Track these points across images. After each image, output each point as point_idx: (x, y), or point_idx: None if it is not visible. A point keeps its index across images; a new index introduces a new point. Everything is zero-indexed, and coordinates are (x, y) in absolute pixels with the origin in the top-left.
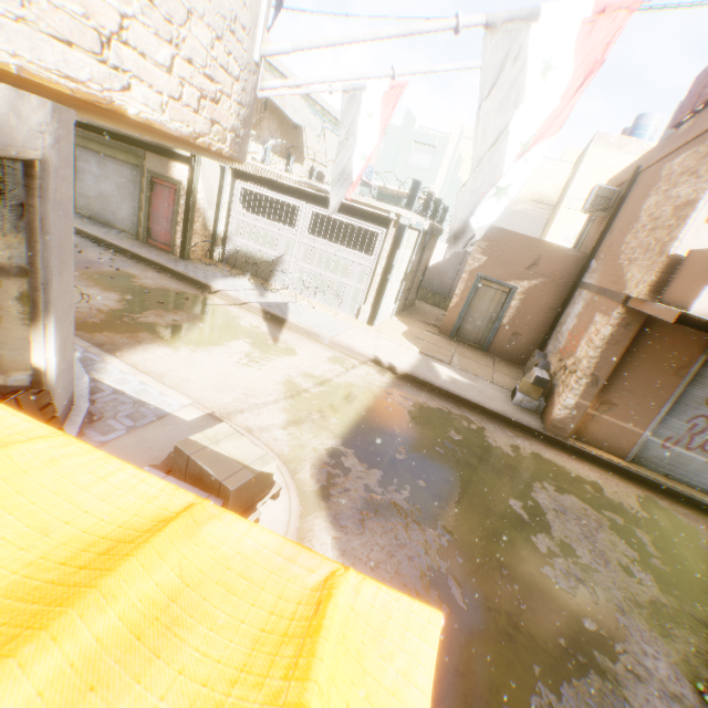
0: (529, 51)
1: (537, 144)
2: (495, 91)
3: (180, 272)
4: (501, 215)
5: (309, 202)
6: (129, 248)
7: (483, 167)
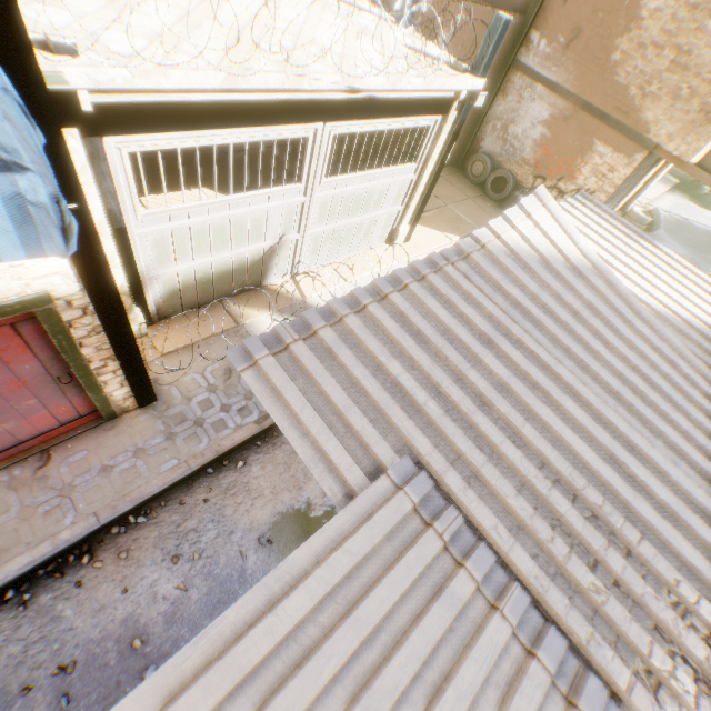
0: None
1: None
2: None
3: (270, 426)
4: None
5: (328, 121)
6: (89, 520)
7: None
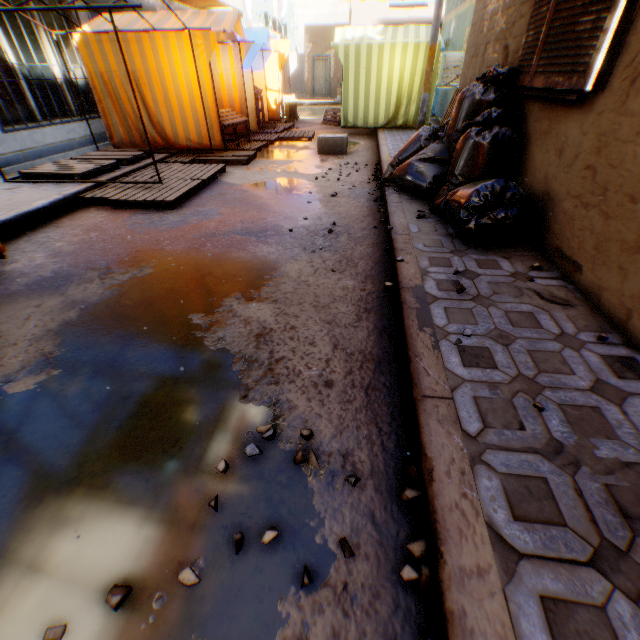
0: None
1: None
2: None
3: None
4: (330, 22)
5: None
6: None
7: (281, 6)
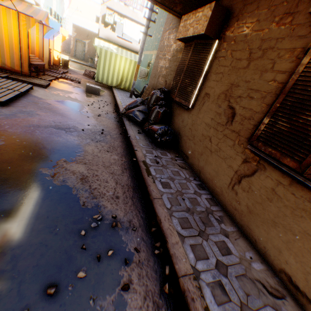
0: (64, 0)
1: (68, 10)
2: (62, 4)
3: None
4: (84, 25)
5: None
6: None
7: (63, 12)
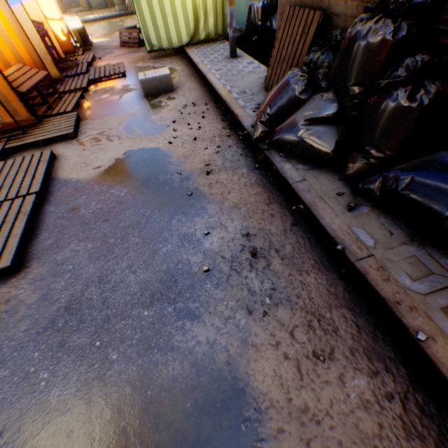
0: None
1: None
2: None
3: None
4: None
5: None
6: None
7: None
